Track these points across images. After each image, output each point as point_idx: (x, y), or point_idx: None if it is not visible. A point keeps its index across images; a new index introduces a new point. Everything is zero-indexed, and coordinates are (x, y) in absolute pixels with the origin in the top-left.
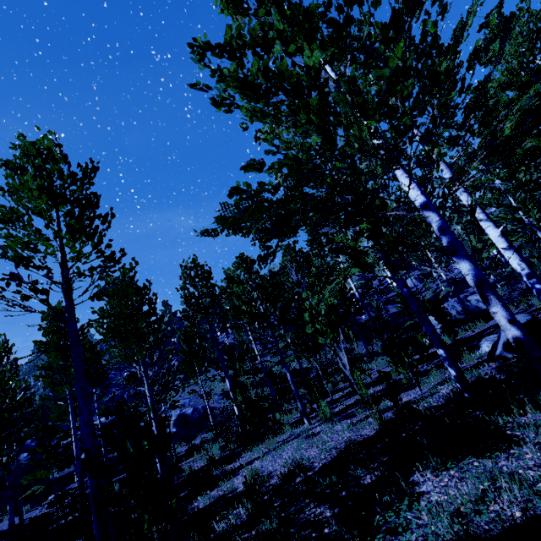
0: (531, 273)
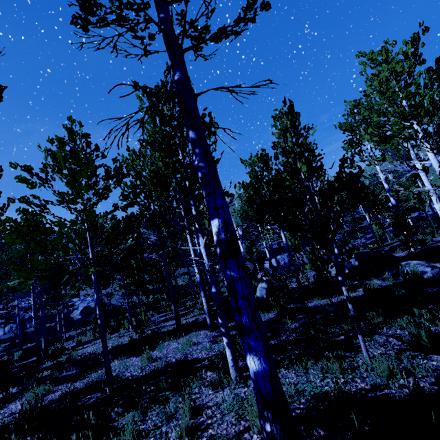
0: (200, 280)
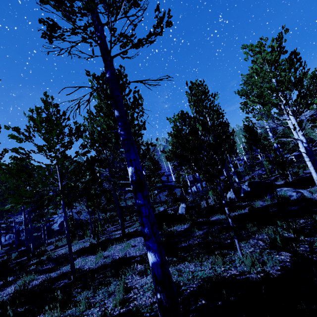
0: None
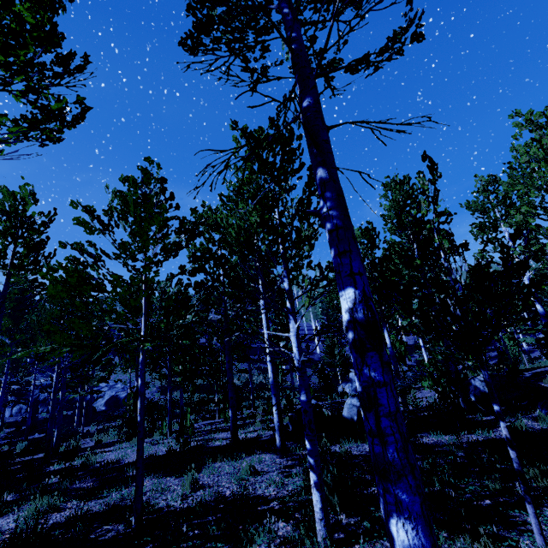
0: (273, 381)
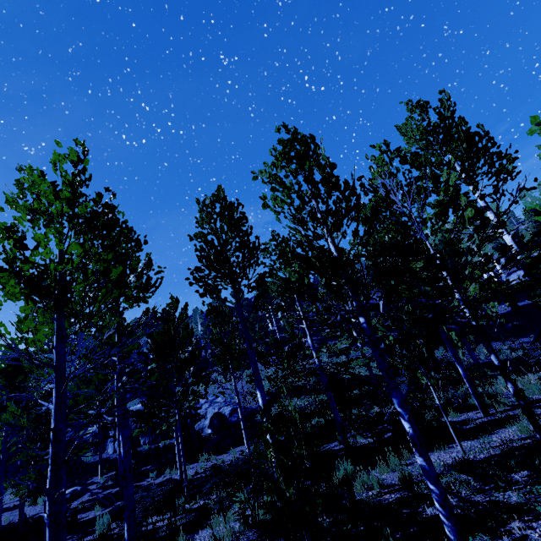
0: None
